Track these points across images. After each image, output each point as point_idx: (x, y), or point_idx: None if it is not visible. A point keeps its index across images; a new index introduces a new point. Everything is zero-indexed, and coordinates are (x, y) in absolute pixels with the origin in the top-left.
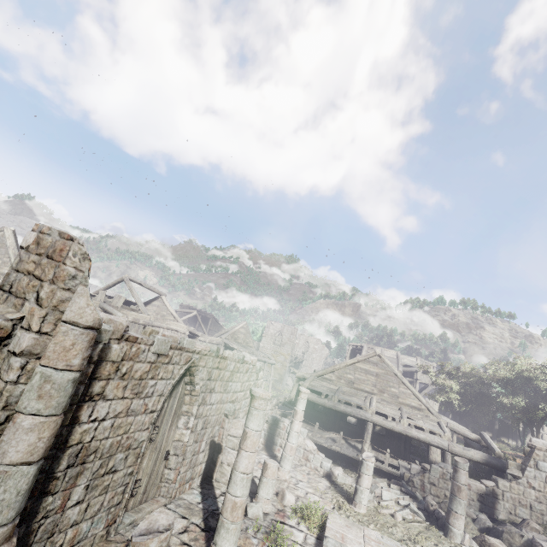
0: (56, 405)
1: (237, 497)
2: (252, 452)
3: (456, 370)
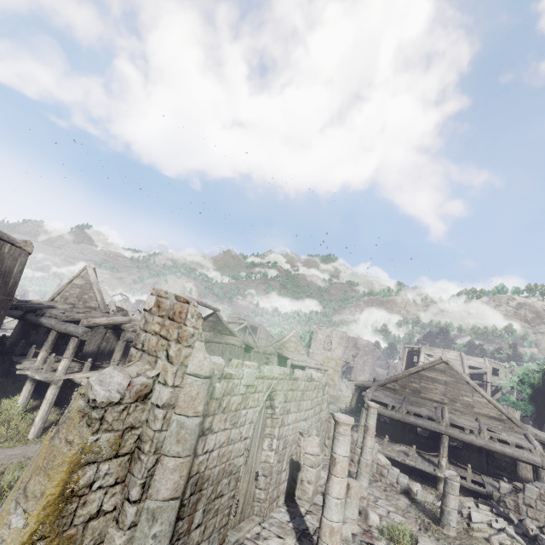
0: (189, 447)
1: (333, 522)
2: (343, 478)
3: (536, 372)
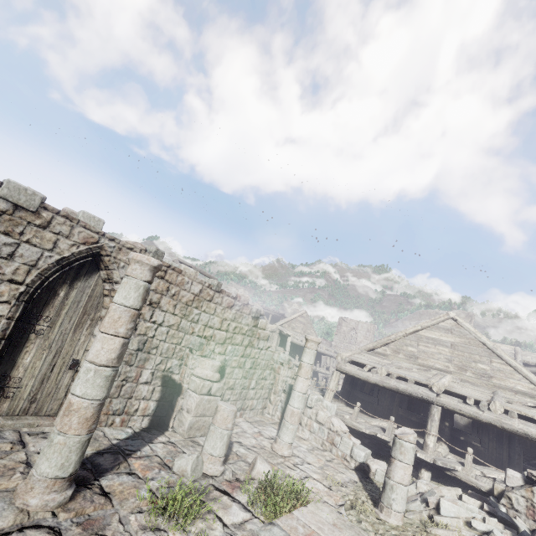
0: None
1: (75, 397)
2: (109, 334)
3: None
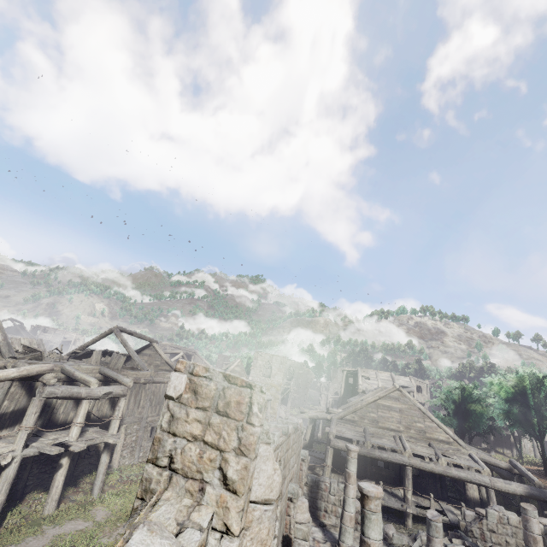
0: None
1: None
2: None
3: (457, 389)
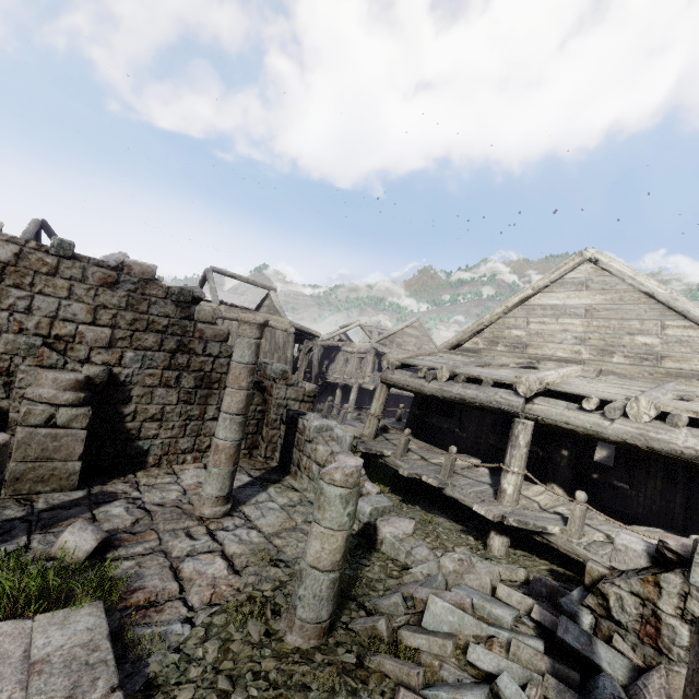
0: None
1: None
2: None
3: None
